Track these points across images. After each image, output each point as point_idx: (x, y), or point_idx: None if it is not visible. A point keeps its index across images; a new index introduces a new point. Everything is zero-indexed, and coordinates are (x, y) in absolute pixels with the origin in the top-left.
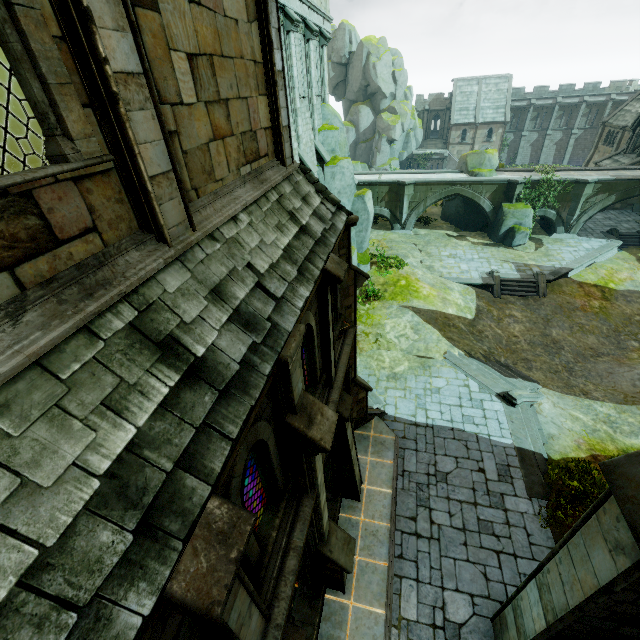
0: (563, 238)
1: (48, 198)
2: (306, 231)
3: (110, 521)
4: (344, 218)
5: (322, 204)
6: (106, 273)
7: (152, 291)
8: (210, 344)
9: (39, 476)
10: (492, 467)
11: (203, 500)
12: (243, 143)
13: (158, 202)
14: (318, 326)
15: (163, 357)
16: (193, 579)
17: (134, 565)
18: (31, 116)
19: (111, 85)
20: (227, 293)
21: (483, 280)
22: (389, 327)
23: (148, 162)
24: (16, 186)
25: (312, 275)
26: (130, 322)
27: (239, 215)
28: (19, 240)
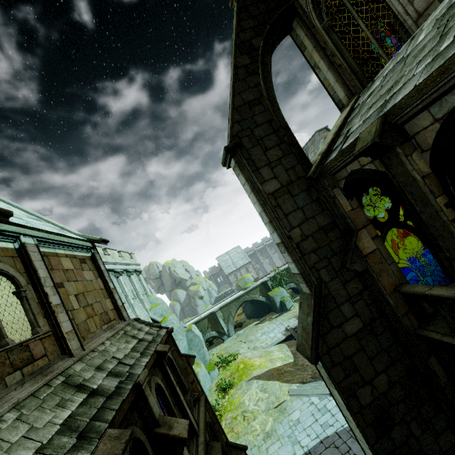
0: None
1: (33, 346)
2: (142, 340)
3: (66, 436)
4: (165, 330)
5: (150, 329)
6: (50, 370)
7: (70, 371)
8: (99, 384)
9: (37, 425)
10: (358, 447)
11: (105, 427)
12: (102, 317)
13: (69, 341)
14: (168, 389)
15: (78, 390)
16: (105, 450)
17: (78, 447)
18: (27, 326)
19: (53, 308)
20: (104, 367)
21: (285, 335)
22: (247, 401)
23: (64, 328)
24: (25, 343)
25: (149, 353)
26: (63, 381)
27: (105, 342)
28: (24, 359)
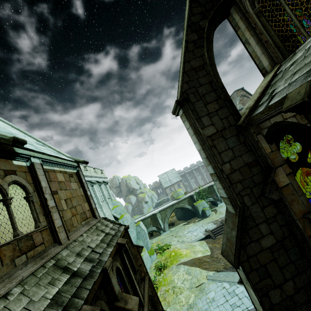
0: (222, 205)
1: (35, 236)
2: (108, 234)
3: (54, 309)
4: (123, 227)
5: (113, 225)
6: (46, 254)
7: (59, 256)
8: (78, 267)
9: (34, 298)
10: None
11: (82, 304)
12: (81, 215)
13: (59, 233)
14: (124, 270)
15: (64, 271)
16: None
17: None
18: (32, 221)
19: (49, 209)
20: (82, 254)
21: (204, 234)
22: (176, 279)
23: (57, 224)
24: (29, 234)
25: (112, 245)
26: (54, 264)
27: (83, 234)
28: (28, 246)
